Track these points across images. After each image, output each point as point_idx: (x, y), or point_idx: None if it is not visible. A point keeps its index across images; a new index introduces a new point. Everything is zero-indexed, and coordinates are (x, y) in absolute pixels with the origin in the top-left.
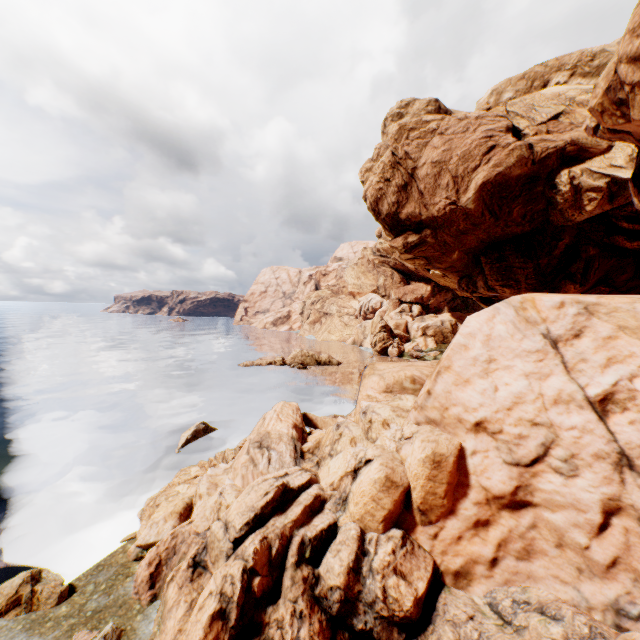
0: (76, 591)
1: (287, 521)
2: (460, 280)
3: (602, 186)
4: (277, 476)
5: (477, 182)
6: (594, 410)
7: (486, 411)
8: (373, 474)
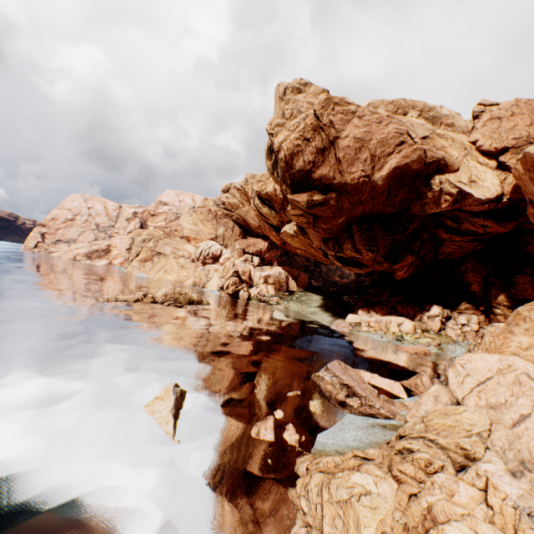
0: None
1: None
2: (326, 241)
3: (454, 193)
4: None
5: (391, 165)
6: None
7: None
8: None
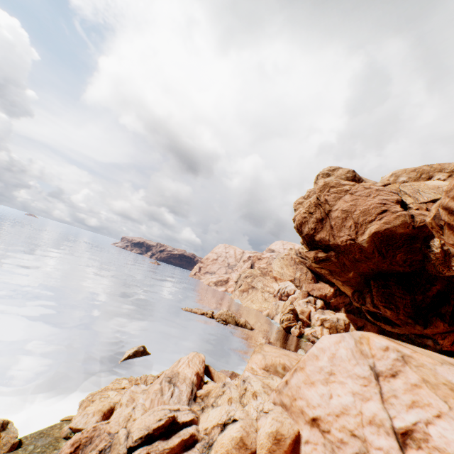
0: (22, 446)
1: (166, 446)
2: (353, 292)
3: None
4: (172, 409)
5: (371, 230)
6: (397, 439)
7: (321, 411)
8: (233, 432)
